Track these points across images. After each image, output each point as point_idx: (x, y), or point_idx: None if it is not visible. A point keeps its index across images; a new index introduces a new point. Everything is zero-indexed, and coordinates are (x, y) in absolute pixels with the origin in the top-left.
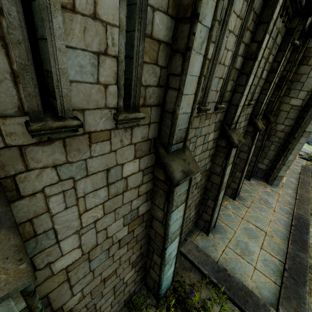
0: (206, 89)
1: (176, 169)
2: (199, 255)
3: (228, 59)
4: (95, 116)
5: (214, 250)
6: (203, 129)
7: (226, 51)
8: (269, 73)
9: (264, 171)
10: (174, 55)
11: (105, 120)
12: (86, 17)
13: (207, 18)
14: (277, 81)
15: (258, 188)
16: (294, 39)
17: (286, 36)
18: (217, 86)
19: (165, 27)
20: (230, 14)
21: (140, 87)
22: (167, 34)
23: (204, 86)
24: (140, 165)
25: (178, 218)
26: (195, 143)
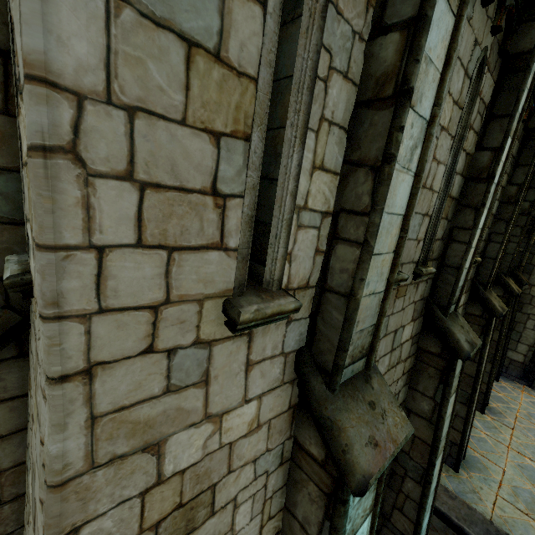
0: None
1: (460, 337)
2: (454, 504)
3: None
4: (406, 270)
5: (477, 499)
6: None
7: None
8: (519, 215)
9: (522, 366)
10: (463, 210)
11: (409, 274)
12: (427, 189)
13: (496, 177)
14: None
15: (517, 396)
16: None
17: None
18: None
19: (458, 185)
20: None
21: (433, 241)
22: (458, 191)
23: None
24: (412, 330)
25: (448, 415)
26: None
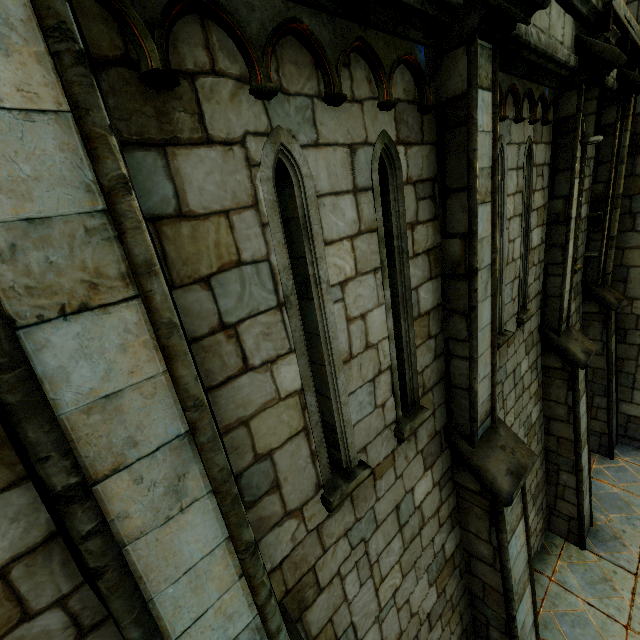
0: (338, 432)
1: None
2: None
3: (381, 324)
4: None
5: None
6: (380, 504)
7: (360, 320)
8: (551, 227)
9: None
10: None
11: None
12: None
13: (150, 431)
14: (586, 211)
15: None
16: (586, 135)
17: (559, 138)
18: (375, 397)
19: None
20: (318, 258)
21: None
22: (31, 524)
23: (319, 444)
24: None
25: None
26: (365, 558)
